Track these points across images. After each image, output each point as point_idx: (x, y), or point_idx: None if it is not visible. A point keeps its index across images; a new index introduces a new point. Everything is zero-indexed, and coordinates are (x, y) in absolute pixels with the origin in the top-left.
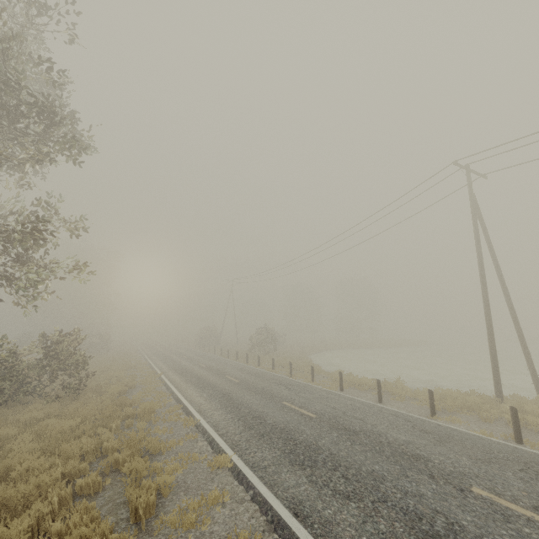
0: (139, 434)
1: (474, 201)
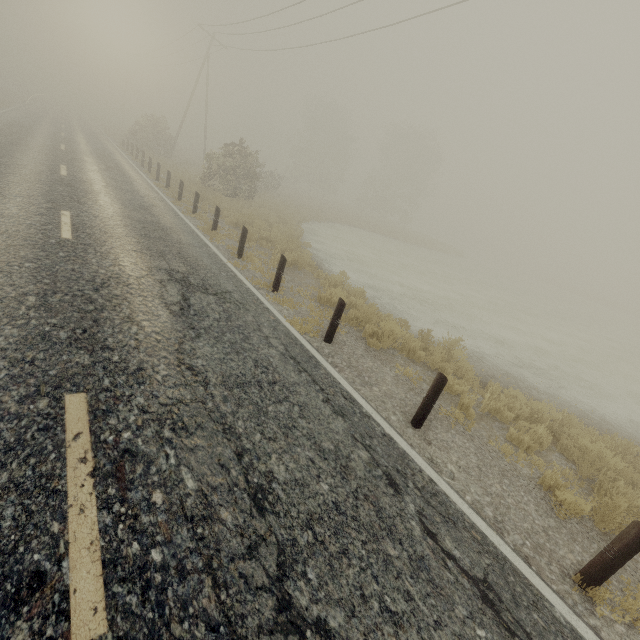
0: None
1: None
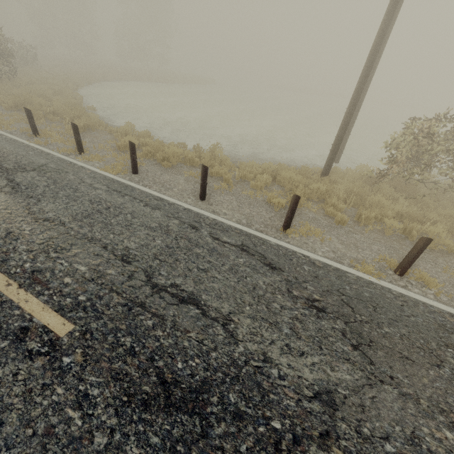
0: None
1: None
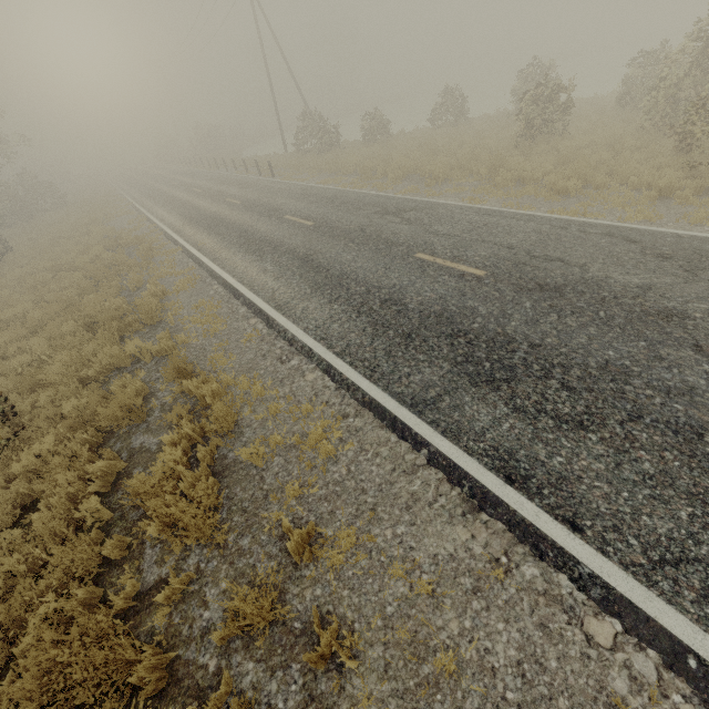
0: (101, 207)
1: None
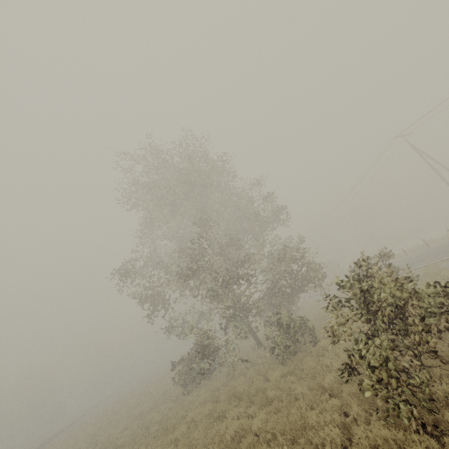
0: None
1: (414, 147)
